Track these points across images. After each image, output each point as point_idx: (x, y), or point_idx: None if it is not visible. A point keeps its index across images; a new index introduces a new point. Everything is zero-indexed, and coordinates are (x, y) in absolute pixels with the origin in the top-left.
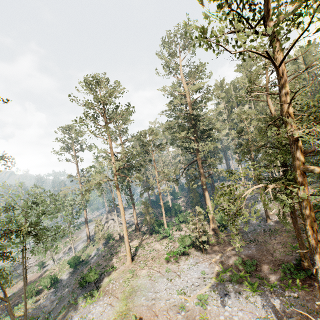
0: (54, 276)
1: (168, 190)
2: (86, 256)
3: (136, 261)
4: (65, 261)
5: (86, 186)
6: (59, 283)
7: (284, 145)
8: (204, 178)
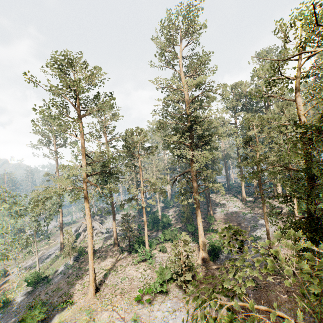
0: (5, 296)
1: (159, 199)
2: (51, 271)
3: (101, 293)
4: (29, 273)
5: (43, 194)
6: (10, 306)
7: (322, 173)
8: (197, 193)
